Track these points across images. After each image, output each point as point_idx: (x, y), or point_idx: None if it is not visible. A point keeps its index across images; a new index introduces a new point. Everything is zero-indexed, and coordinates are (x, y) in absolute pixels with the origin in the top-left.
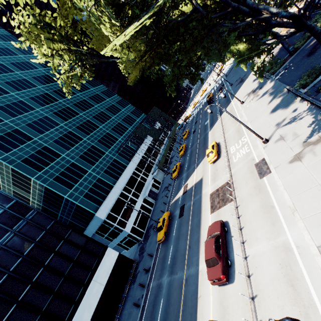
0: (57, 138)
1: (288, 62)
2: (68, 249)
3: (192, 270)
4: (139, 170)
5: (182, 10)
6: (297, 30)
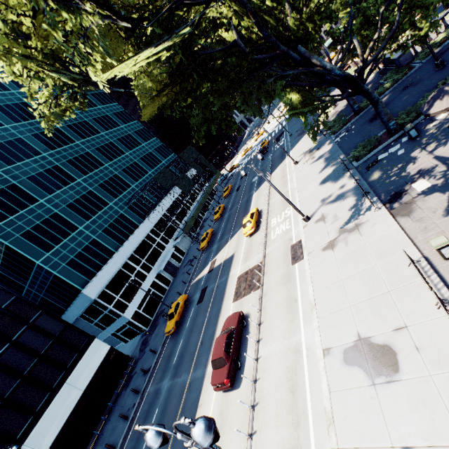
0: (34, 174)
1: (351, 124)
2: (33, 338)
3: (199, 372)
4: (156, 233)
5: (223, 37)
6: (354, 93)
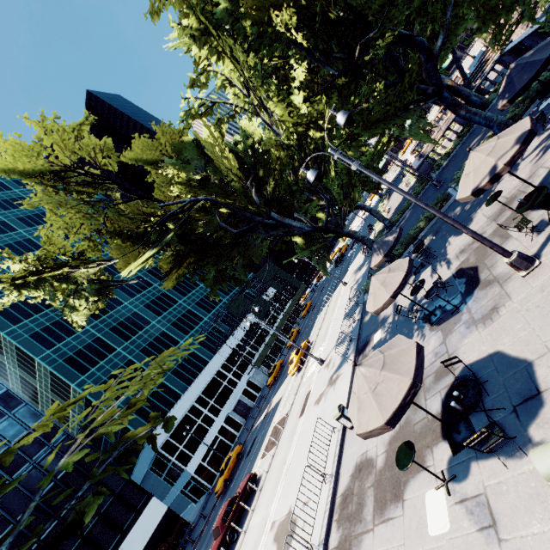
0: (116, 324)
1: None
2: None
3: None
4: (228, 368)
5: (222, 212)
6: (338, 236)
